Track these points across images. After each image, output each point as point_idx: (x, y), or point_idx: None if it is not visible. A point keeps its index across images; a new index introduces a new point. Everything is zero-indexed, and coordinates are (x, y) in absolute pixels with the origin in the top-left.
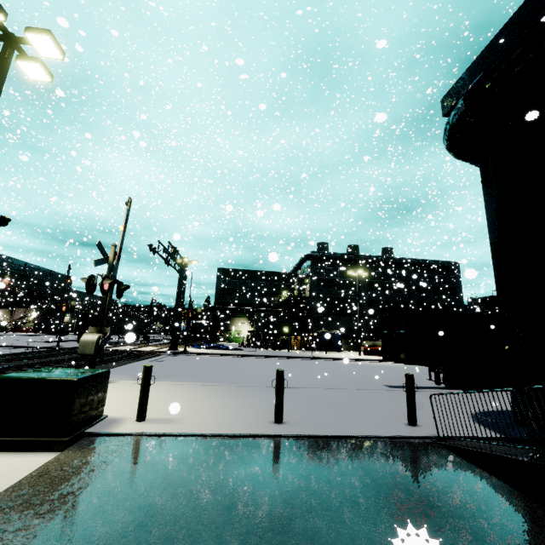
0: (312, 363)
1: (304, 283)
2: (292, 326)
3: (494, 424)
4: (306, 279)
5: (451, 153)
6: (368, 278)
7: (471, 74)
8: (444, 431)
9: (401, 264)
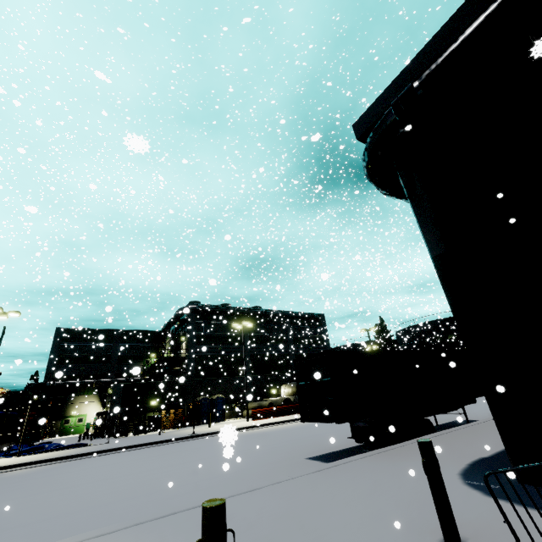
0: (197, 444)
1: (179, 341)
2: (163, 397)
3: (511, 493)
4: (181, 337)
5: (370, 173)
6: (249, 332)
7: (385, 99)
8: (506, 539)
9: (280, 316)
